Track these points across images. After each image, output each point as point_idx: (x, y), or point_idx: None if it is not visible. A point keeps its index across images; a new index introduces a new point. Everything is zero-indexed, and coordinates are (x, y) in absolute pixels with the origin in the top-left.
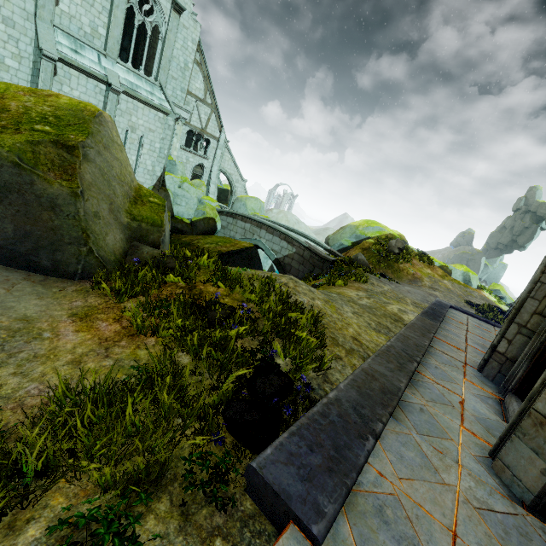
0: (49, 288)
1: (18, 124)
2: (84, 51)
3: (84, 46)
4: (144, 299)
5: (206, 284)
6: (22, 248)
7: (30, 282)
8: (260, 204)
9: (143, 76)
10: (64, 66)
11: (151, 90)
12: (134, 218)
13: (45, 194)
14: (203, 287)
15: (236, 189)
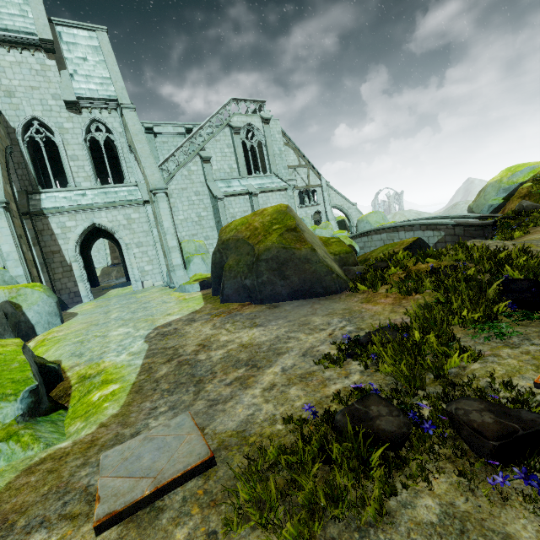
0: (334, 299)
1: (267, 231)
2: (232, 183)
3: (230, 181)
4: (386, 286)
5: (416, 266)
6: (306, 287)
7: (323, 300)
8: (381, 214)
9: (263, 175)
10: (226, 199)
11: (271, 181)
12: (334, 254)
13: (301, 256)
14: (416, 268)
15: (351, 215)
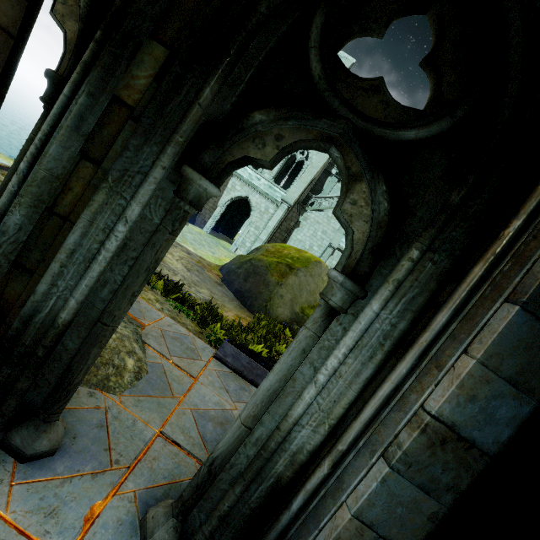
0: (241, 309)
1: (280, 257)
2: None
3: None
4: None
5: None
6: (246, 295)
7: (238, 304)
8: None
9: None
10: (338, 252)
11: None
12: (303, 312)
13: (268, 279)
14: None
15: None
